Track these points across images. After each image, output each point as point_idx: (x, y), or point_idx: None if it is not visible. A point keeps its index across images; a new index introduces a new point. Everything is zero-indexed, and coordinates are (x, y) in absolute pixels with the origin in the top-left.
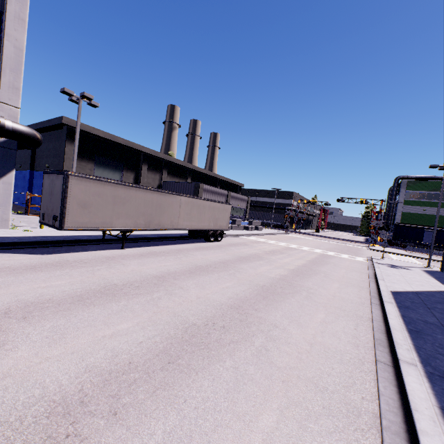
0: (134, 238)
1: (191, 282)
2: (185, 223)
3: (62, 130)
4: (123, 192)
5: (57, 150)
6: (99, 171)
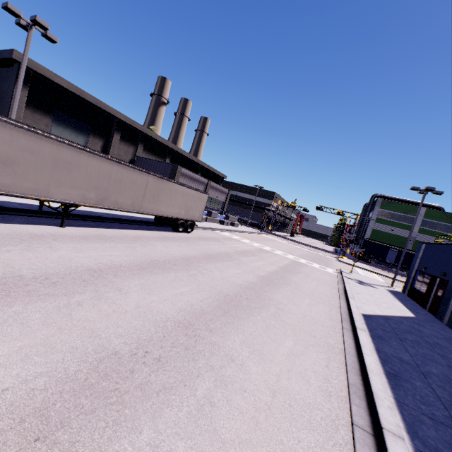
0: (83, 216)
1: (137, 282)
2: (150, 207)
3: (13, 68)
4: (69, 155)
5: (4, 93)
6: (58, 129)
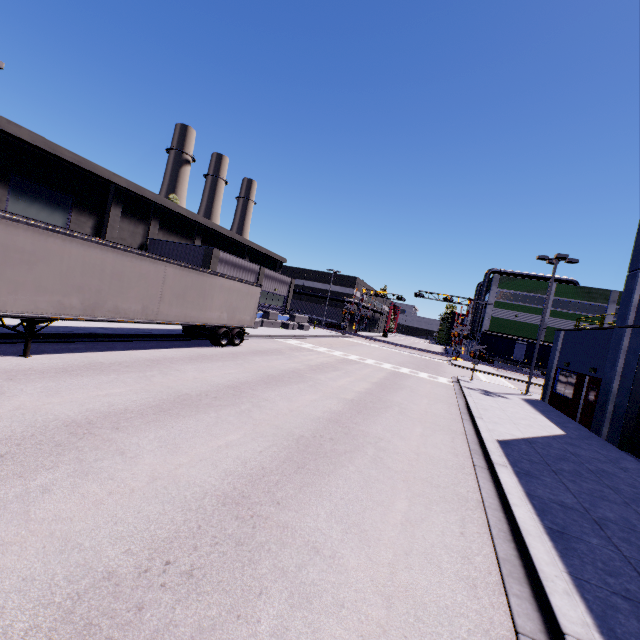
0: (65, 335)
1: (152, 436)
2: (173, 312)
3: None
4: (28, 240)
5: None
6: (19, 204)
